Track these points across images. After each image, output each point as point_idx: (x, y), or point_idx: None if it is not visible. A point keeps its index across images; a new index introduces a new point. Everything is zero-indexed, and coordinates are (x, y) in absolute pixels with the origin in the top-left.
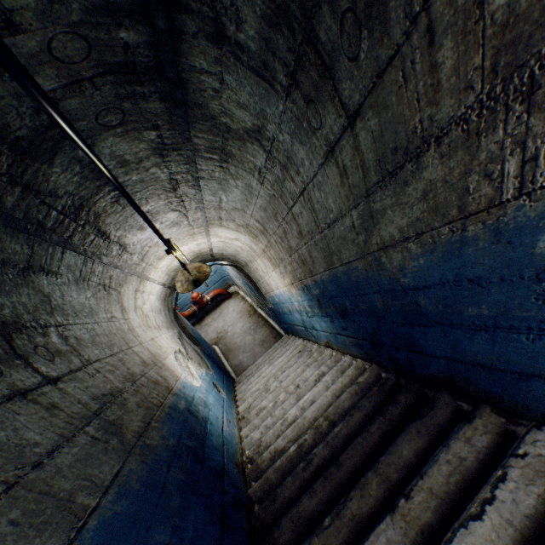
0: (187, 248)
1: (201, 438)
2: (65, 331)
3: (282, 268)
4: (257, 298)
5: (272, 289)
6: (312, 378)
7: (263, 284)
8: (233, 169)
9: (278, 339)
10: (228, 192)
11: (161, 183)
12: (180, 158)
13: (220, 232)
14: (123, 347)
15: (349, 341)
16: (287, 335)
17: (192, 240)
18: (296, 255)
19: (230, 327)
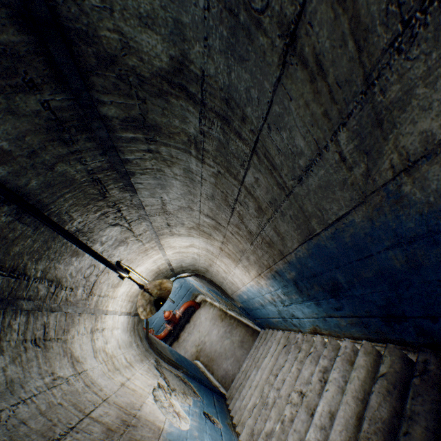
0: (144, 268)
1: None
2: None
3: (244, 261)
4: (224, 300)
5: (237, 287)
6: (314, 378)
7: (227, 285)
8: (165, 151)
9: (256, 336)
10: (168, 188)
11: (81, 188)
12: (93, 145)
13: (172, 241)
14: (72, 421)
15: (346, 321)
16: (263, 329)
17: (147, 258)
18: (259, 238)
19: (206, 336)
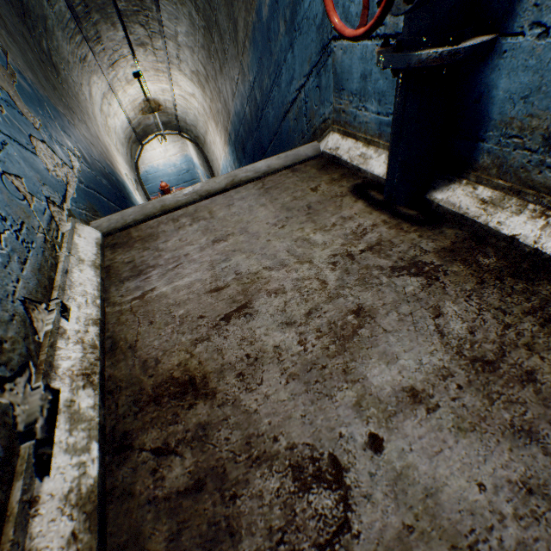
0: (153, 89)
1: (127, 197)
2: (51, 51)
3: (220, 125)
4: None
5: (219, 165)
6: None
7: (215, 164)
8: None
9: None
10: (180, 22)
11: None
12: None
13: (180, 79)
14: (85, 112)
15: None
16: None
17: (158, 80)
18: (222, 97)
19: None
